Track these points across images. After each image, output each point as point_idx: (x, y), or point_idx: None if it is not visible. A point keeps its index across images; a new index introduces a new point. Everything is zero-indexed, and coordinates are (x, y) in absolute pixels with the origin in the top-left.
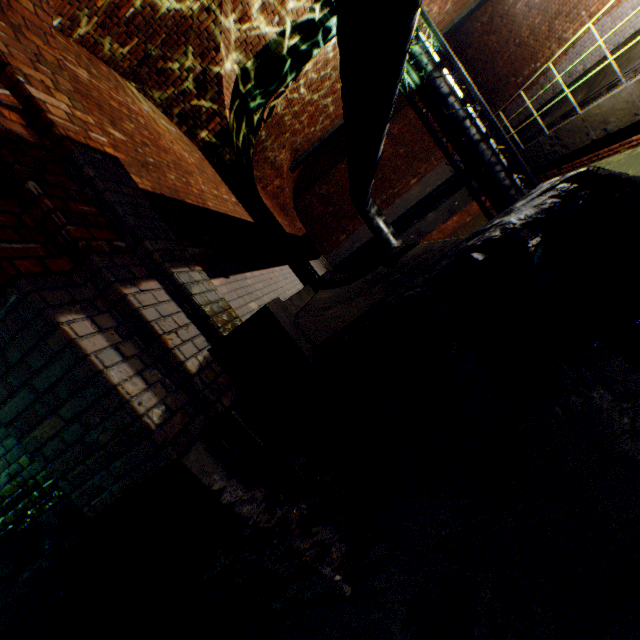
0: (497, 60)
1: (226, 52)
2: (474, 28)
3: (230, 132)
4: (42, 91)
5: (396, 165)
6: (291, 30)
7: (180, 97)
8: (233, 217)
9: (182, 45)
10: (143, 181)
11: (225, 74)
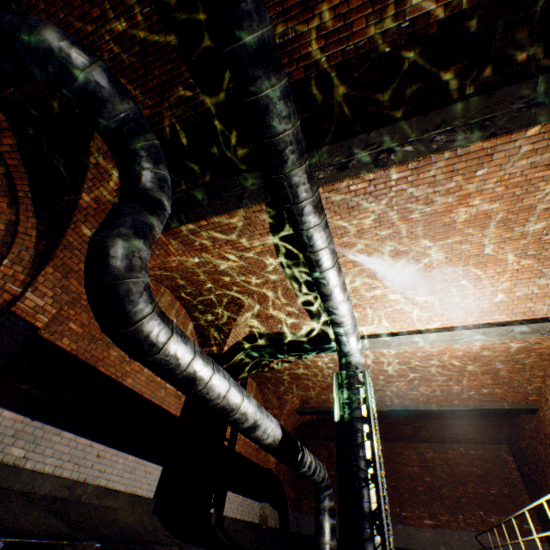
0: (546, 471)
1: (241, 323)
2: (524, 425)
3: (221, 357)
4: (37, 295)
5: (415, 486)
6: (290, 334)
7: (206, 326)
8: (147, 398)
9: (217, 308)
10: (72, 343)
11: (236, 331)
